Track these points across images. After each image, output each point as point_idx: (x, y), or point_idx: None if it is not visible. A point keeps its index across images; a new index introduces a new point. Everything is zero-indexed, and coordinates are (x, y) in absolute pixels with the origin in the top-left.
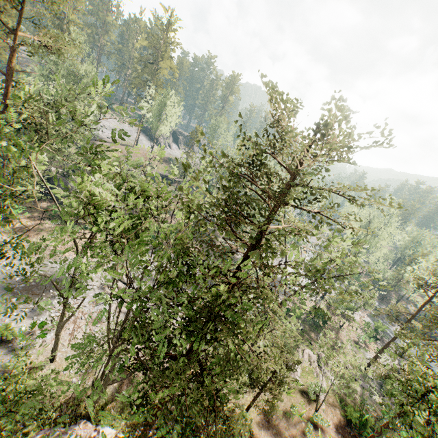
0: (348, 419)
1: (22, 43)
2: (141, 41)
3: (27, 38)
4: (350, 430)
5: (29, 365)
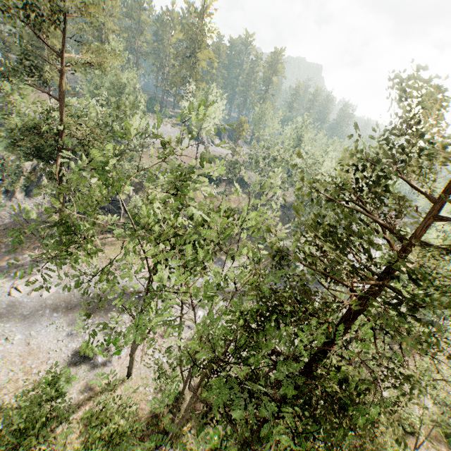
0: None
1: (69, 65)
2: (176, 35)
3: (73, 59)
4: None
5: (109, 381)
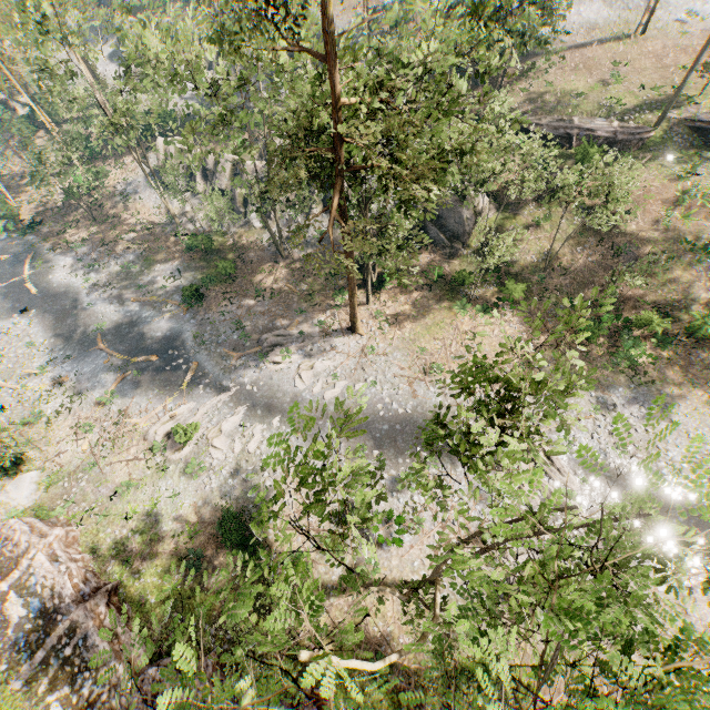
0: None
1: None
2: None
3: None
4: None
5: (381, 575)
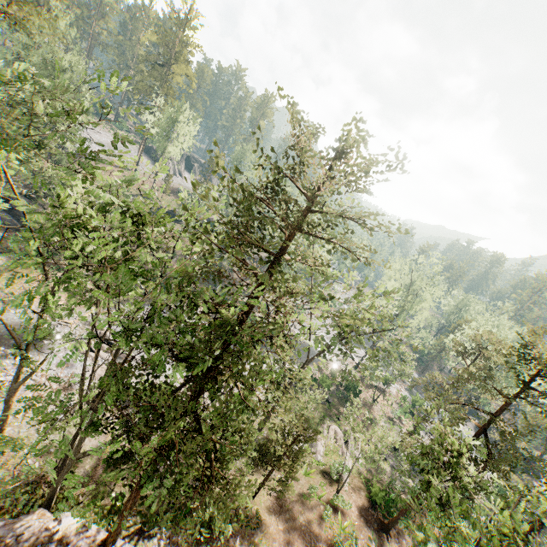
0: (372, 501)
1: None
2: (149, 35)
3: None
4: (374, 512)
5: None
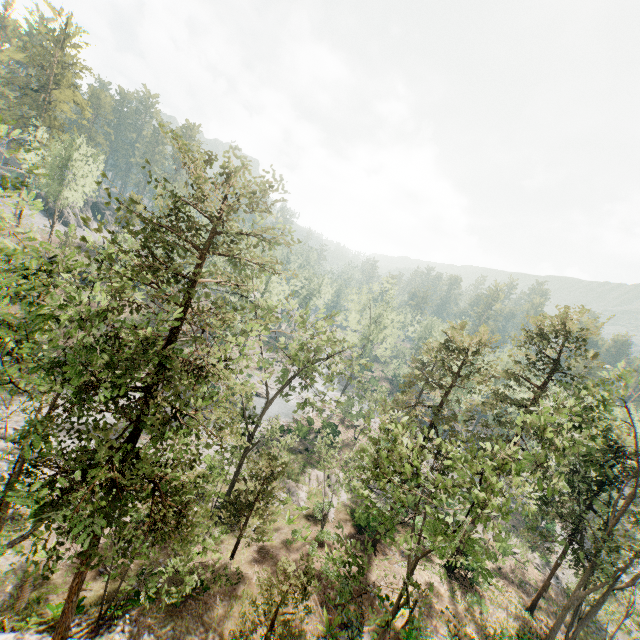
0: (357, 526)
1: None
2: (11, 52)
3: None
4: (361, 537)
5: None
